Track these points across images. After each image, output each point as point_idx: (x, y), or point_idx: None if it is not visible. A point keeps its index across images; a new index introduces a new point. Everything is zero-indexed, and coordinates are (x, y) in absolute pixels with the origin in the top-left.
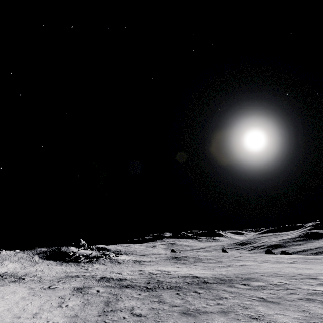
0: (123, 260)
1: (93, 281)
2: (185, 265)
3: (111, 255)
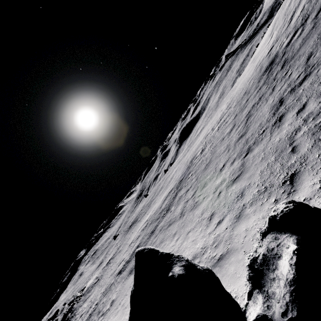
0: (96, 277)
1: (121, 276)
2: (149, 210)
3: (77, 294)
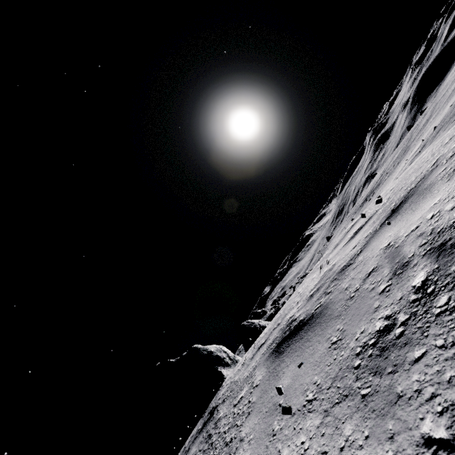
0: None
1: None
2: (409, 151)
3: (308, 272)
